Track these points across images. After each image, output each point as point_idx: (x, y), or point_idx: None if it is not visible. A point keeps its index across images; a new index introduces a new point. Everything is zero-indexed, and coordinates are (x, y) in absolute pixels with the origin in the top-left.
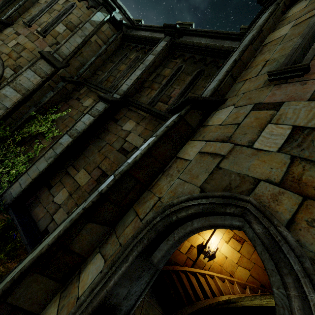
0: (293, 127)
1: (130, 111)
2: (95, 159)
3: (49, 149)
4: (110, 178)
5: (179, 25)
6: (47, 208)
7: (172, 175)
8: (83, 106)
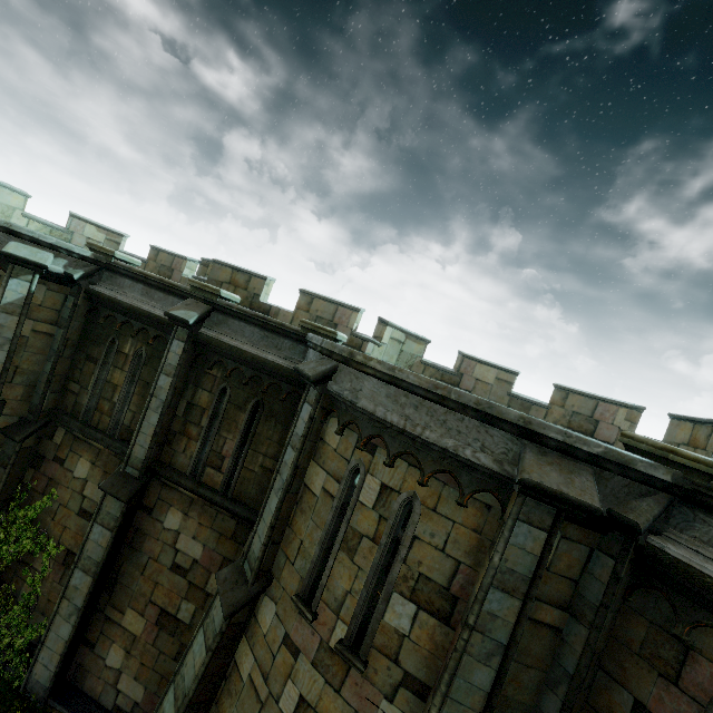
0: (300, 695)
1: (166, 489)
2: (142, 588)
3: (62, 600)
4: (172, 697)
5: (197, 289)
6: (104, 677)
7: (232, 695)
8: (77, 479)
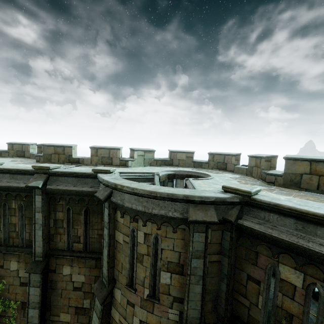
0: (139, 320)
1: (58, 259)
2: (63, 303)
3: None
4: None
5: (37, 169)
6: None
7: None
8: (13, 271)
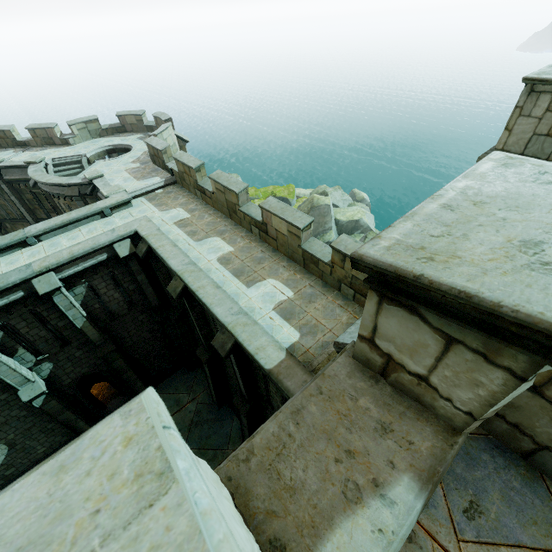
0: None
1: None
2: None
3: None
4: None
5: None
6: None
7: None
8: None
